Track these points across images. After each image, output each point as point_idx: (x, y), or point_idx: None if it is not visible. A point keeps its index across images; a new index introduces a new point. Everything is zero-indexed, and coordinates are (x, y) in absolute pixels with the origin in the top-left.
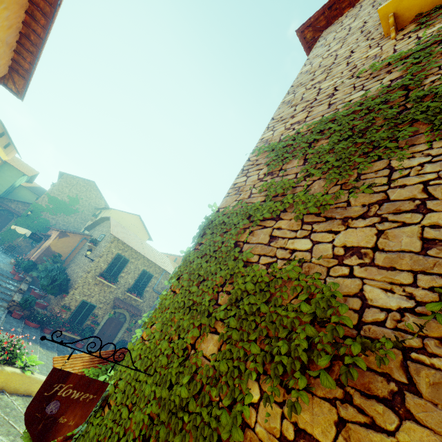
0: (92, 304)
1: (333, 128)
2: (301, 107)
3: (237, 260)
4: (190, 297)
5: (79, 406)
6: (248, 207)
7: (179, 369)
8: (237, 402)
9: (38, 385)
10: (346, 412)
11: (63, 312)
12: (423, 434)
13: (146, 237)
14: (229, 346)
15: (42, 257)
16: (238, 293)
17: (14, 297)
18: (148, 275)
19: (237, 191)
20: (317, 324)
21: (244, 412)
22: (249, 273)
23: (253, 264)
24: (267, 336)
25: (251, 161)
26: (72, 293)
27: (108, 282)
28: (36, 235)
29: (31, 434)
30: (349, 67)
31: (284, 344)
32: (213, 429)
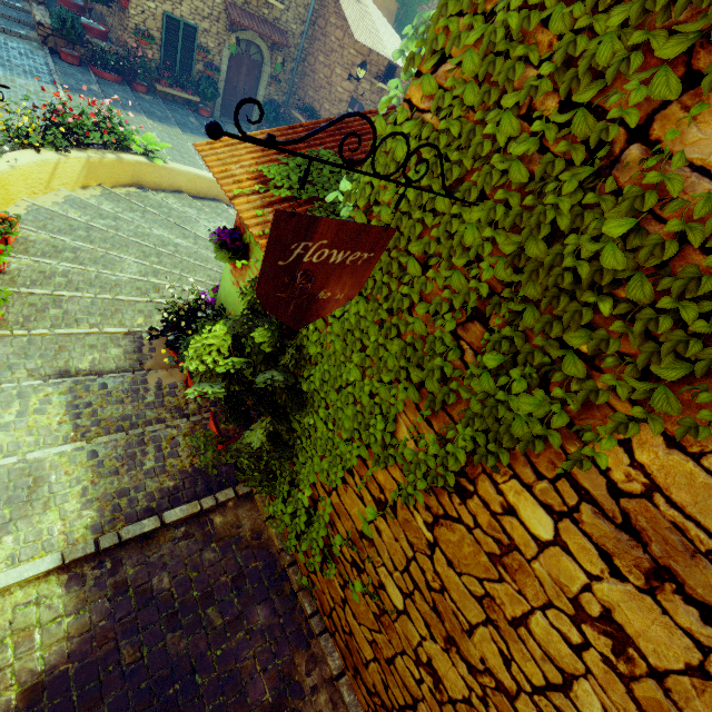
0: (189, 24)
1: None
2: None
3: None
4: None
5: (346, 273)
6: None
7: (577, 198)
8: None
9: (183, 179)
10: None
11: (144, 47)
12: None
13: None
14: None
15: None
16: None
17: (35, 15)
18: None
19: None
20: None
21: None
22: None
23: None
24: None
25: None
26: None
27: None
28: None
29: (281, 319)
30: None
31: None
32: None
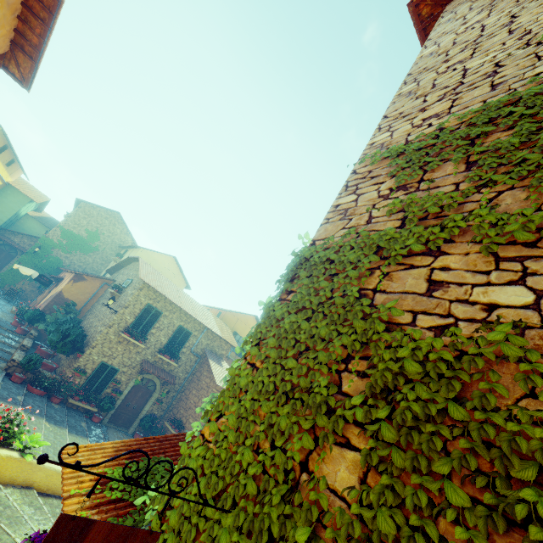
0: (114, 368)
1: (516, 113)
2: (436, 96)
3: (370, 319)
4: (285, 376)
5: None
6: (372, 236)
7: (282, 508)
8: None
9: (41, 474)
10: None
11: (76, 376)
12: None
13: (183, 285)
14: (388, 479)
15: (51, 305)
16: (387, 377)
17: (15, 355)
18: (185, 333)
19: (343, 215)
20: None
21: None
22: (403, 343)
23: (404, 326)
24: (476, 470)
25: (358, 173)
26: (89, 353)
27: (134, 340)
28: (45, 278)
29: None
30: (516, 35)
31: (542, 501)
32: None
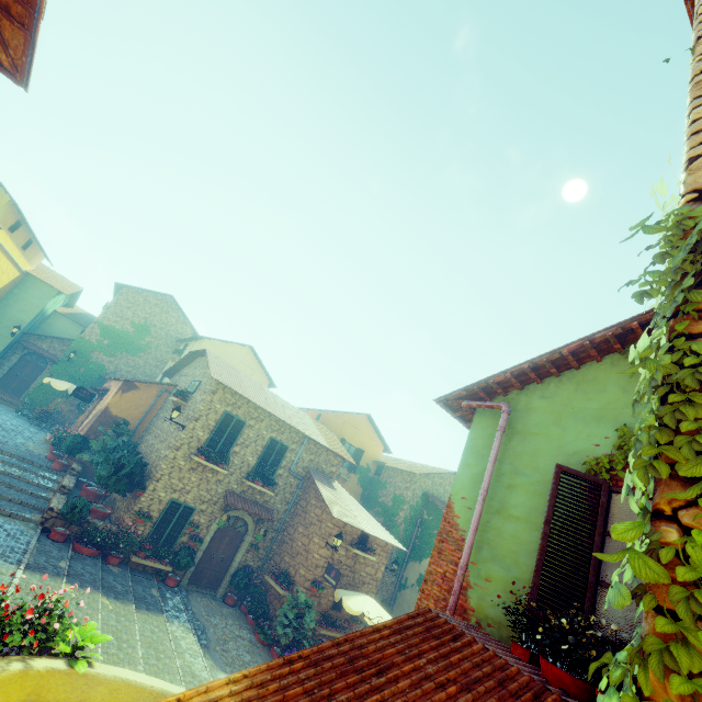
0: (189, 506)
1: None
2: None
3: None
4: None
5: None
6: None
7: None
8: None
9: (103, 689)
10: None
11: (138, 524)
12: None
13: (265, 383)
14: None
15: (96, 427)
16: None
17: (52, 502)
18: (279, 448)
19: None
20: None
21: None
22: None
23: None
24: None
25: None
26: (153, 489)
27: (212, 465)
28: (85, 391)
29: None
30: None
31: None
32: None
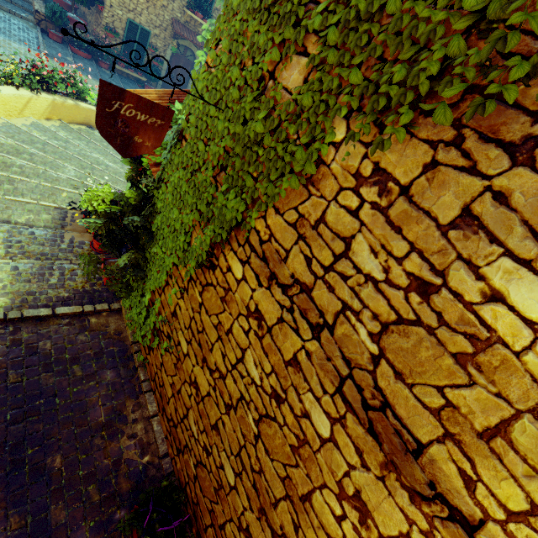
0: (144, 29)
1: None
2: None
3: None
4: None
5: (149, 130)
6: None
7: (253, 103)
8: (316, 142)
9: None
10: (445, 156)
11: (110, 38)
12: (530, 181)
13: None
14: (320, 73)
15: None
16: None
17: (35, 5)
18: None
19: None
20: (476, 33)
21: (322, 150)
22: None
23: None
24: (380, 58)
25: None
26: (110, 5)
27: None
28: None
29: (113, 147)
30: None
31: (401, 68)
32: (286, 163)
